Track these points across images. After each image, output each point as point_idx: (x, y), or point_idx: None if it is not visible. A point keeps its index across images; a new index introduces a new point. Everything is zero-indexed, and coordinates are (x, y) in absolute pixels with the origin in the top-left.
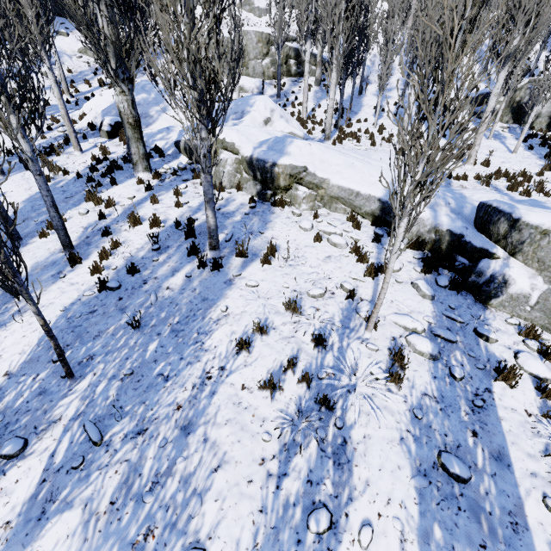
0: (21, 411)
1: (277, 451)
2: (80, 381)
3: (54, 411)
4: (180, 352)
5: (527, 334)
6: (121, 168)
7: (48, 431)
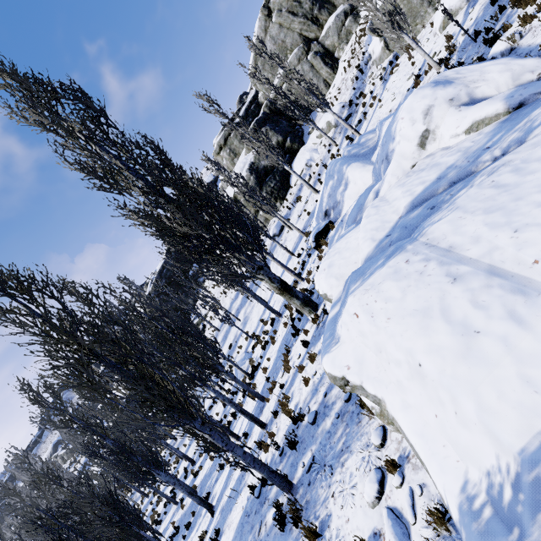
0: None
1: None
2: None
3: None
4: None
5: None
6: None
7: None
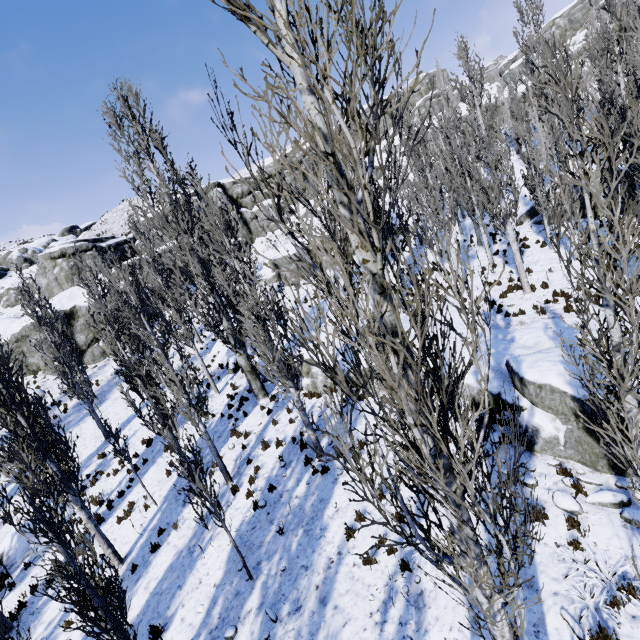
0: (229, 609)
1: (379, 606)
2: (257, 581)
3: (247, 604)
4: (312, 546)
5: (563, 473)
6: (248, 399)
7: (247, 619)
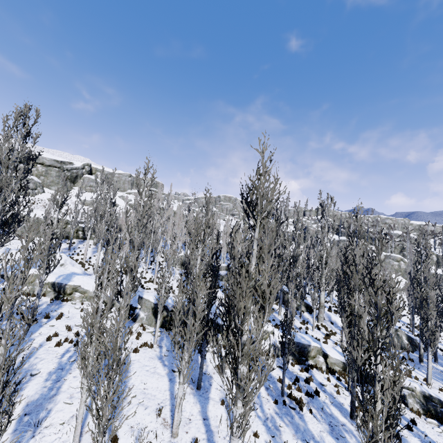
0: None
1: (61, 354)
2: None
3: None
4: (22, 345)
5: (142, 326)
6: None
7: None
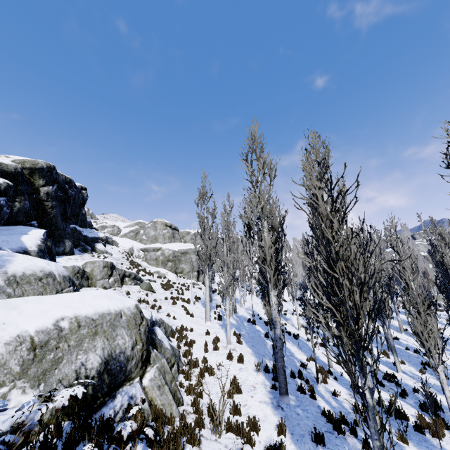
0: None
1: None
2: None
3: None
4: None
5: None
6: None
7: None
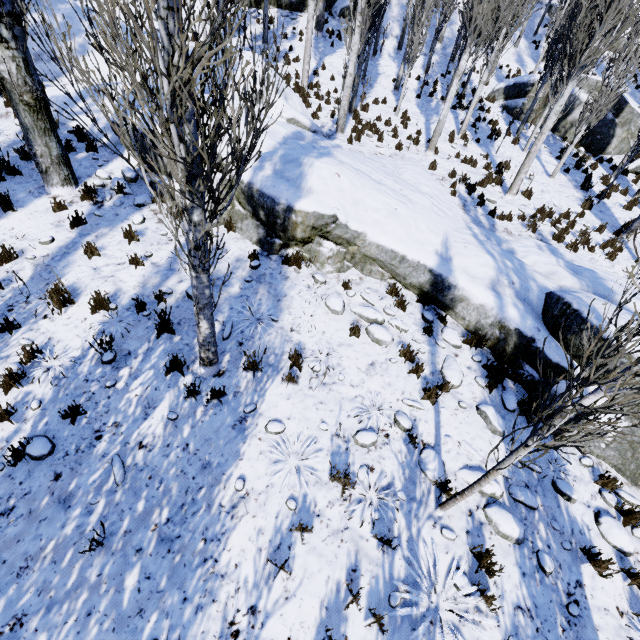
0: None
1: None
2: None
3: None
4: (180, 586)
5: (604, 483)
6: (18, 172)
7: None
